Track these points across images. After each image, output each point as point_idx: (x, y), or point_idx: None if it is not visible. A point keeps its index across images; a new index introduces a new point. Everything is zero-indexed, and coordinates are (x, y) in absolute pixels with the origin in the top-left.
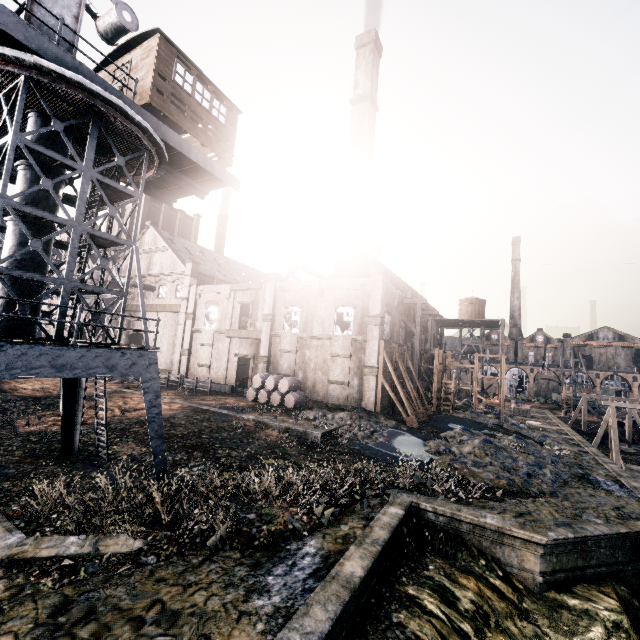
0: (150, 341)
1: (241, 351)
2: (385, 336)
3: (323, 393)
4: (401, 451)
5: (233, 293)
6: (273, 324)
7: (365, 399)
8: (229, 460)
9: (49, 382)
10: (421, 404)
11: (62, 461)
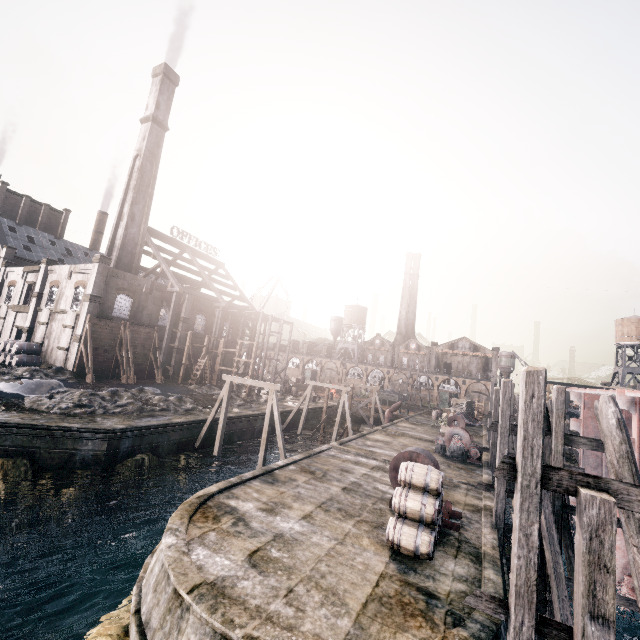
0: None
1: (21, 324)
2: (122, 315)
3: (55, 358)
4: (18, 389)
5: (25, 274)
6: (41, 301)
7: (70, 361)
8: None
9: None
10: (133, 371)
11: None
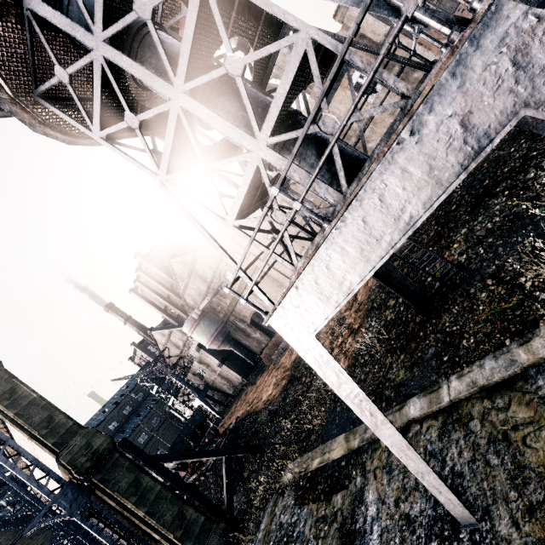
0: (265, 307)
1: None
2: None
3: None
4: None
5: None
6: None
7: None
8: (538, 147)
9: (268, 382)
10: None
11: (434, 314)
